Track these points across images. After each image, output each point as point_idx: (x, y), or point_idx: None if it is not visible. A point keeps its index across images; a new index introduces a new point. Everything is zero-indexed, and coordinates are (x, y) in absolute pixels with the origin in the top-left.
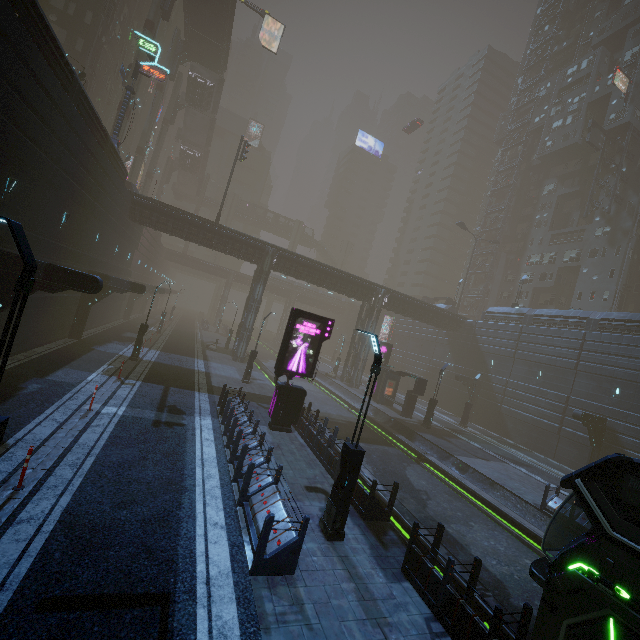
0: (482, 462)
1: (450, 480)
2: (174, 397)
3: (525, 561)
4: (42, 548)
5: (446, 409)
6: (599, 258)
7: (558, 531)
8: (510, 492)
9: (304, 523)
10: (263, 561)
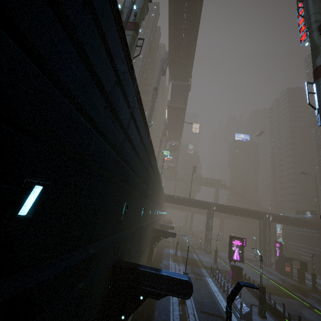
0: None
1: None
2: (195, 270)
3: None
4: (194, 303)
5: None
6: None
7: None
8: None
9: (251, 305)
10: (242, 315)
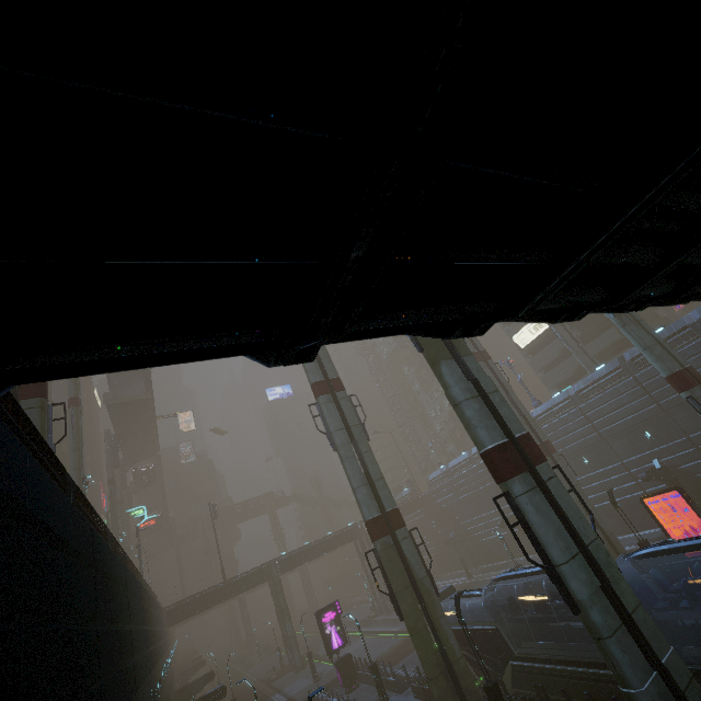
0: None
1: None
2: None
3: None
4: None
5: (463, 568)
6: None
7: None
8: None
9: None
10: None
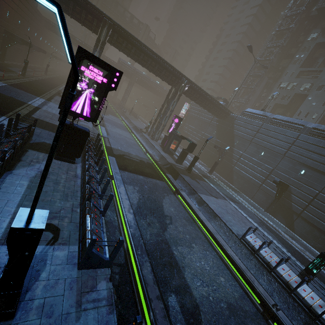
0: (214, 199)
1: (190, 209)
2: None
3: (220, 279)
4: None
5: (204, 162)
6: (322, 92)
7: (247, 255)
8: (225, 224)
9: None
10: None
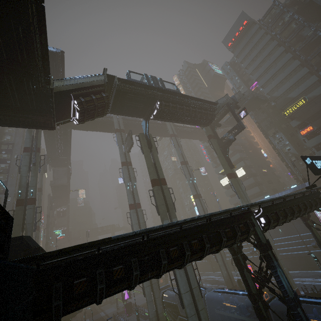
0: None
1: None
2: None
3: None
4: None
5: None
6: None
7: None
8: None
9: None
10: None
